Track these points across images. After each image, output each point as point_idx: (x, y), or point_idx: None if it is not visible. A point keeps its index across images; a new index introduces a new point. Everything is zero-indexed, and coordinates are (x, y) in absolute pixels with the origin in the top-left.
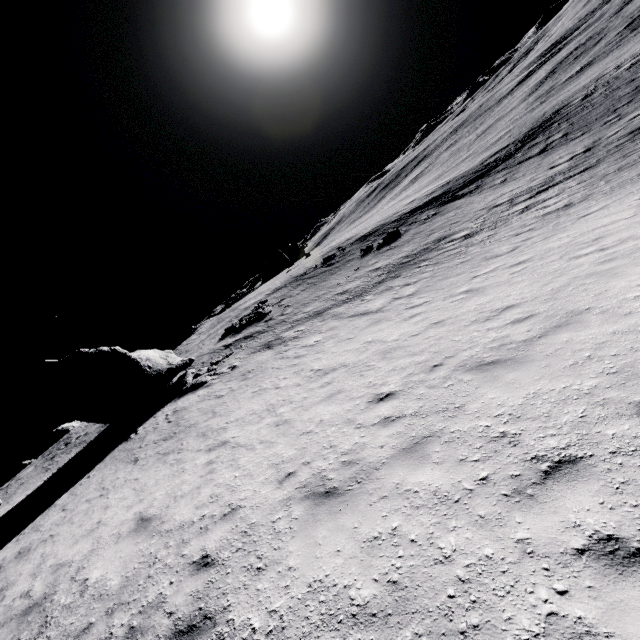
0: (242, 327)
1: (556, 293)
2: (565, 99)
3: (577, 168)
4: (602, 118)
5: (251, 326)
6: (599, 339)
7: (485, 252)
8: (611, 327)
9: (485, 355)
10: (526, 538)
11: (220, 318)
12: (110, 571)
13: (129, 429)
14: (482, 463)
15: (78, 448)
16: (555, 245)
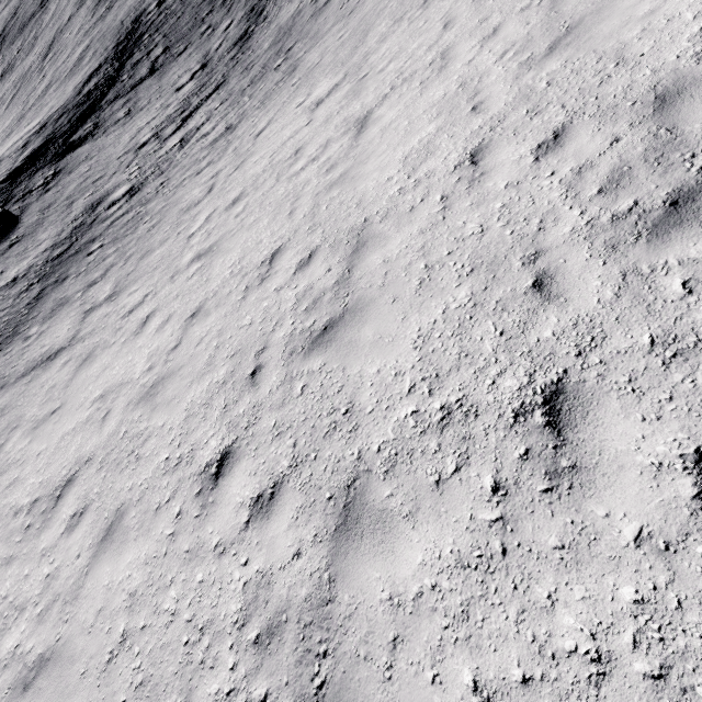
0: None
1: (314, 217)
2: (137, 4)
3: (208, 87)
4: (195, 29)
5: None
6: (416, 245)
7: (175, 204)
8: (413, 228)
9: (308, 323)
10: (640, 530)
11: None
12: None
13: None
14: (468, 467)
15: None
16: (258, 170)
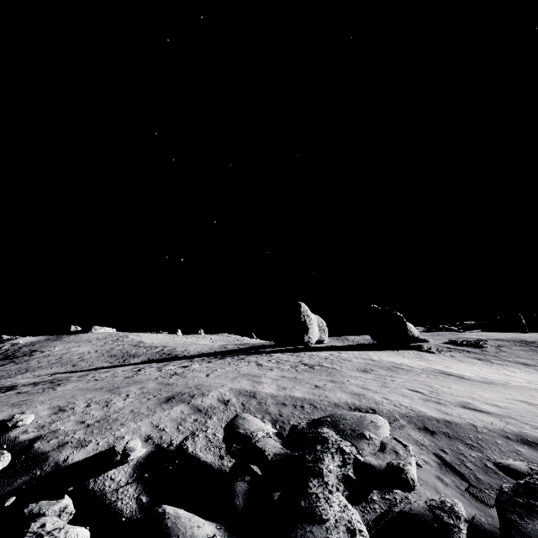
0: (461, 345)
1: None
2: None
3: None
4: None
5: (469, 347)
6: None
7: None
8: None
9: None
10: None
11: (440, 333)
12: (415, 366)
13: (391, 348)
14: None
15: (358, 343)
16: None
